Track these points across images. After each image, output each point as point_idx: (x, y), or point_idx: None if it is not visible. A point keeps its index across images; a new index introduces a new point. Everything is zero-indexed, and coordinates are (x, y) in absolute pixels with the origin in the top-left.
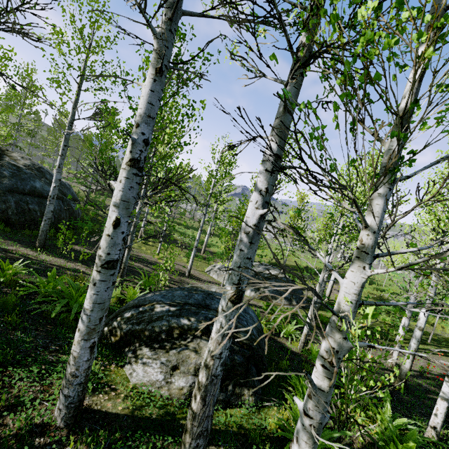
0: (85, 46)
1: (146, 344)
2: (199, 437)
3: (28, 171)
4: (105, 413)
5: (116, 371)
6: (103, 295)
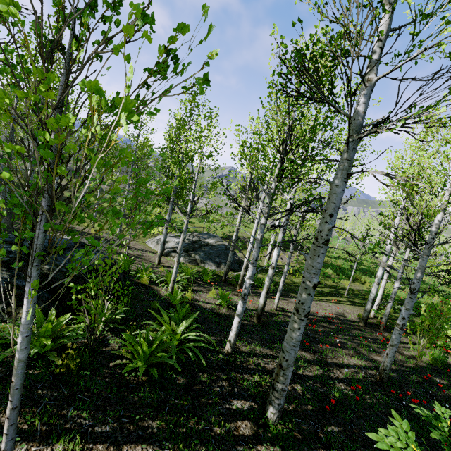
0: None
1: None
2: None
3: None
4: None
5: None
6: None
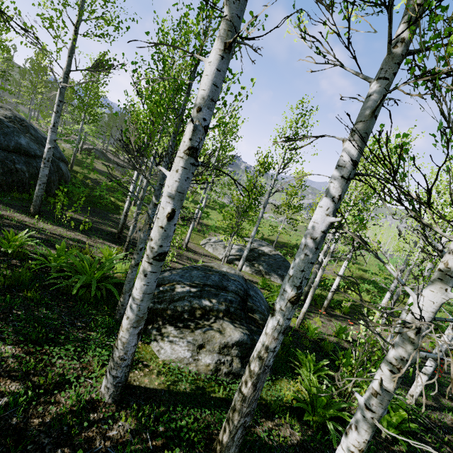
0: None
1: (169, 323)
2: (247, 415)
3: (10, 124)
4: (144, 389)
5: (144, 348)
6: (152, 285)
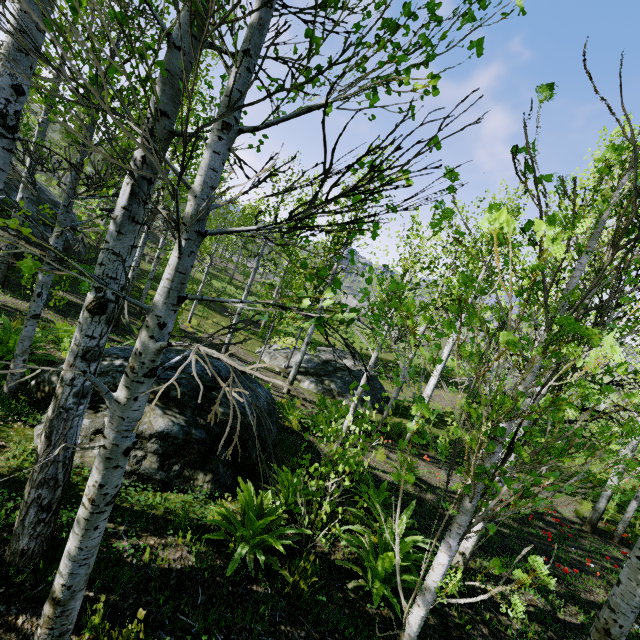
0: None
1: None
2: (42, 486)
3: None
4: None
5: (21, 429)
6: None
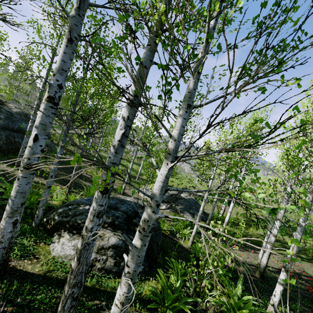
0: (56, 34)
1: (68, 231)
2: (74, 287)
3: (18, 116)
4: (24, 272)
5: (43, 247)
6: (24, 187)
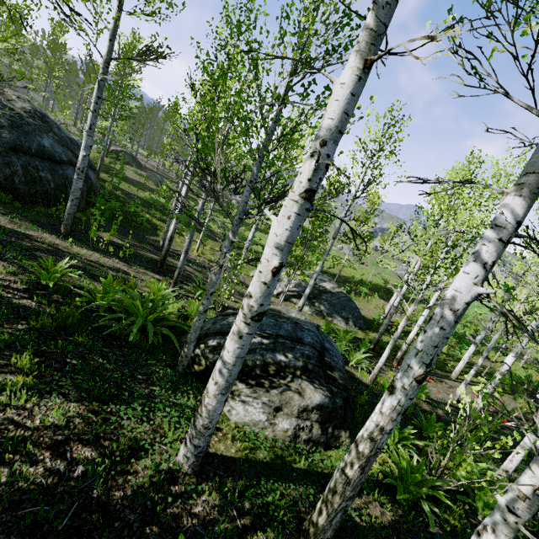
0: None
1: (239, 379)
2: (350, 499)
3: (31, 120)
4: (222, 457)
5: None
6: (247, 348)
